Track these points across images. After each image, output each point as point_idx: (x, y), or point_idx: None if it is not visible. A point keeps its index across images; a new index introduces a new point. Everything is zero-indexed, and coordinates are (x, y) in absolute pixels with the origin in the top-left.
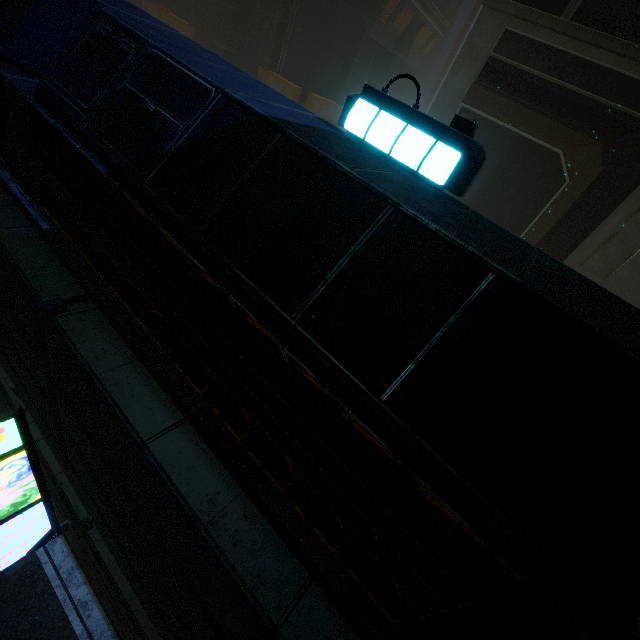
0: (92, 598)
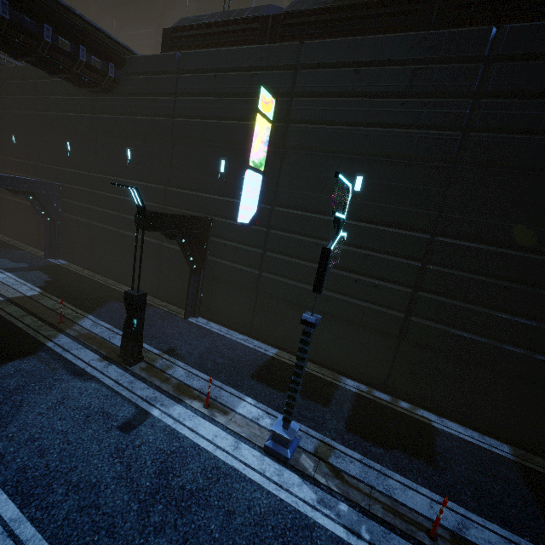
0: (248, 338)
